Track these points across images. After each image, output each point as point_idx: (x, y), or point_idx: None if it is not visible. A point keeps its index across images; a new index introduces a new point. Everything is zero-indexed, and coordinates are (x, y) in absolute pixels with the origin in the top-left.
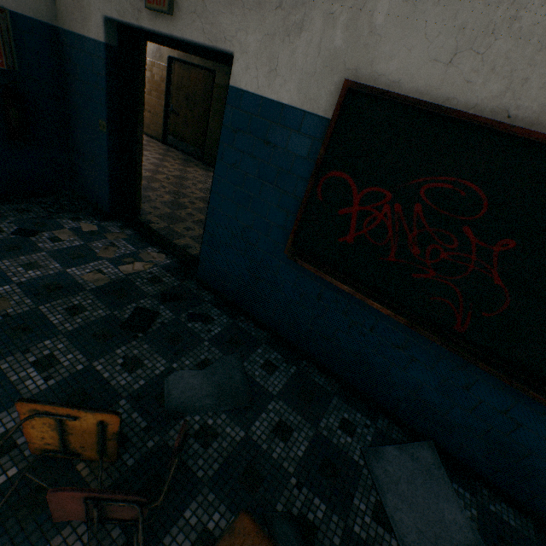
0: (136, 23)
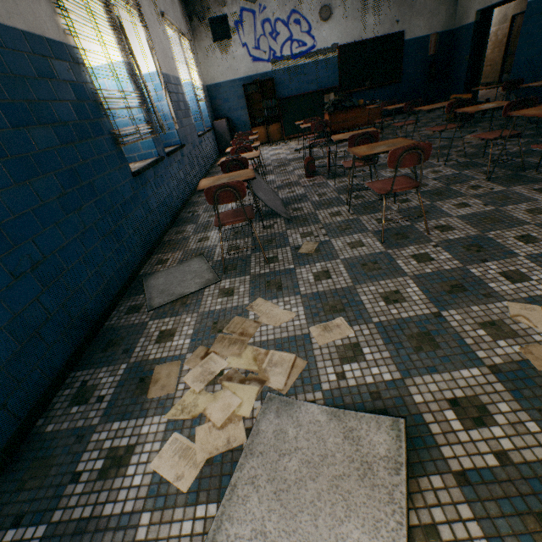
0: (489, 5)
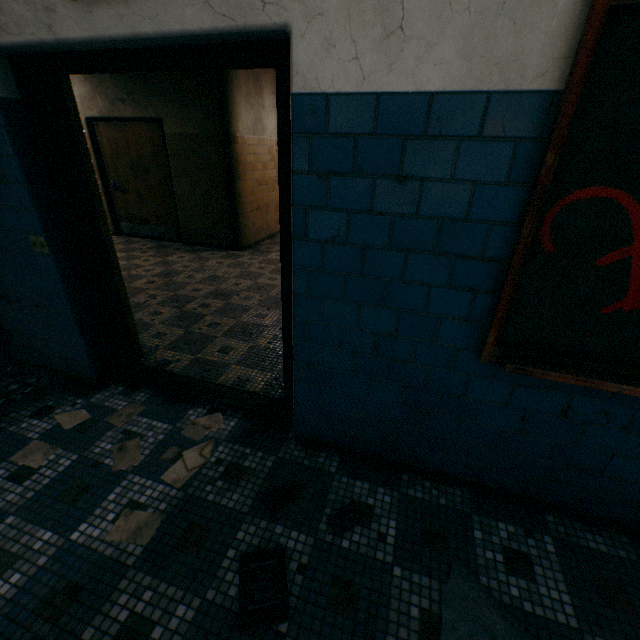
0: (48, 36)
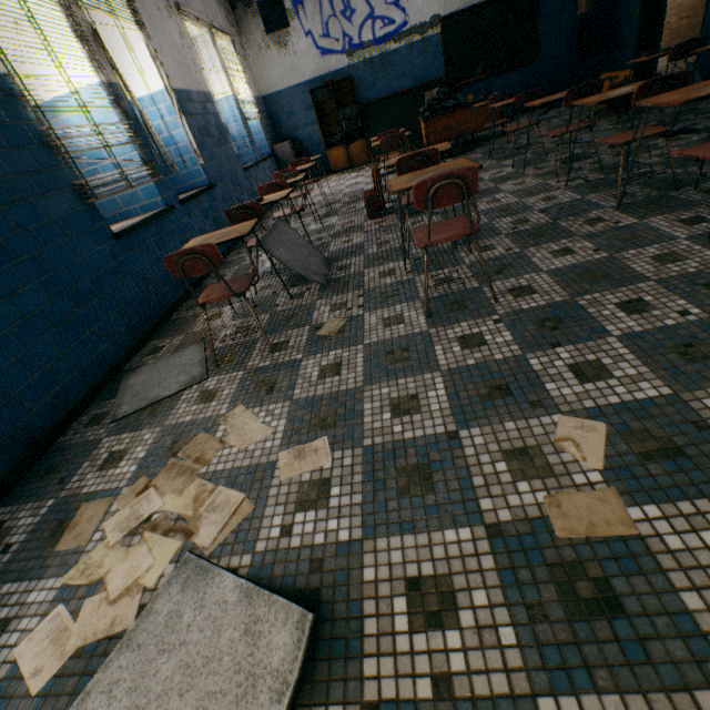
0: None
